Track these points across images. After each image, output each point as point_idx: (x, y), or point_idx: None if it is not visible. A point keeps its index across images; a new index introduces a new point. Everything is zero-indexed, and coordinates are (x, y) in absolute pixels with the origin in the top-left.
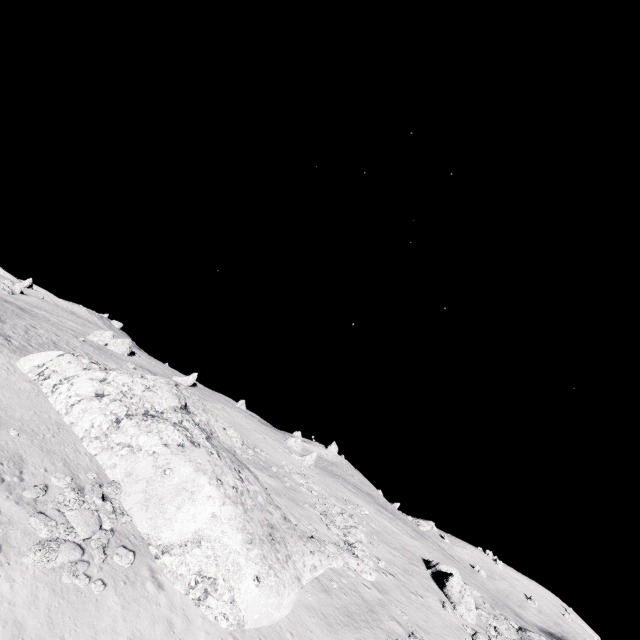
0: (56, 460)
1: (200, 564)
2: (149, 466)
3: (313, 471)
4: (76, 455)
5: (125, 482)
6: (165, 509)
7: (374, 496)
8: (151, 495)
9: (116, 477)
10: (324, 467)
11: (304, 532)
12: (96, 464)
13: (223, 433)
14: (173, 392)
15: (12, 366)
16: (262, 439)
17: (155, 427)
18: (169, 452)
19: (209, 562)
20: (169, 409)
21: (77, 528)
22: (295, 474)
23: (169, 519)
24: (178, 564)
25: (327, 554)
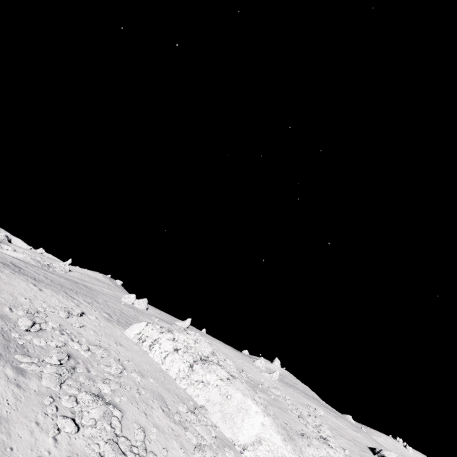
0: (173, 395)
1: (265, 456)
2: (217, 394)
3: (279, 384)
4: (178, 390)
5: (207, 405)
6: (235, 421)
7: (317, 399)
8: (225, 413)
9: (201, 402)
10: (282, 380)
11: (297, 431)
12: (188, 395)
13: (225, 363)
14: (207, 342)
15: (124, 335)
16: (242, 363)
17: (211, 368)
18: (225, 384)
19: (269, 454)
20: (210, 354)
21: (205, 436)
22: (272, 388)
23: (239, 428)
24: (254, 456)
25: (315, 446)
